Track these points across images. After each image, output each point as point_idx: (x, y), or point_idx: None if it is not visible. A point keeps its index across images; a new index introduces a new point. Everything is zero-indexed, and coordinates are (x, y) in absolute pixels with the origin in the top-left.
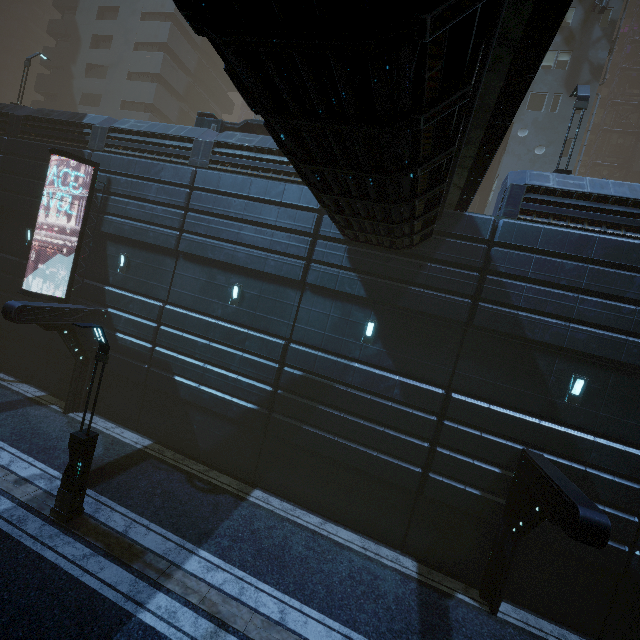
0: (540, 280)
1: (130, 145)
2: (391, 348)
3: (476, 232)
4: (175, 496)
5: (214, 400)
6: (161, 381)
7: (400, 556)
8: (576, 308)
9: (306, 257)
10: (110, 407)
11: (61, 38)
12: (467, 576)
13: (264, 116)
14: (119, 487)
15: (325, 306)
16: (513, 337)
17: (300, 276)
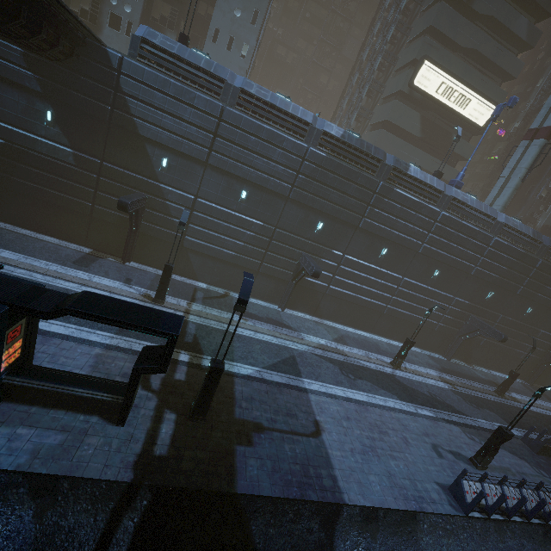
0: (145, 102)
1: None
2: (66, 132)
3: (109, 62)
4: None
5: None
6: None
7: (83, 247)
8: (162, 121)
9: None
10: None
11: None
12: (119, 255)
13: None
14: None
15: (14, 95)
16: (135, 134)
17: None
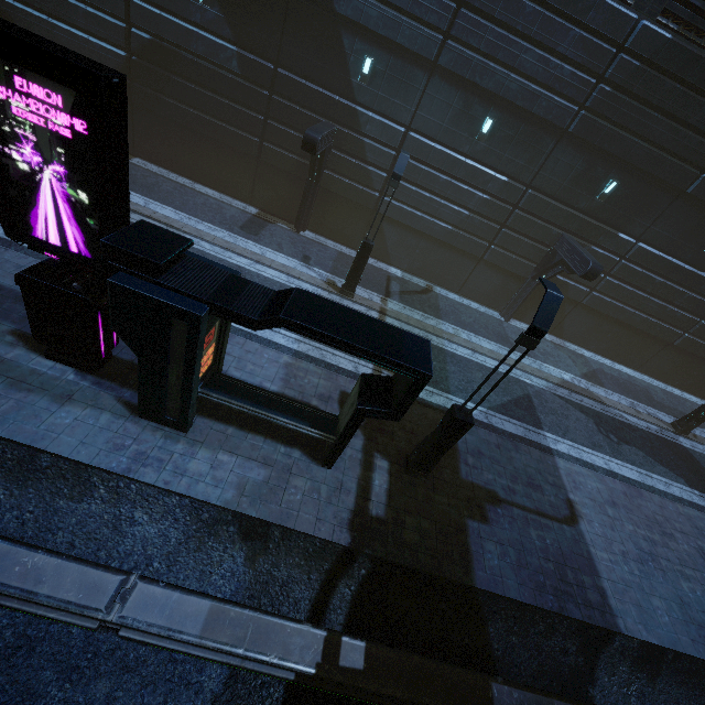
0: None
1: None
2: (228, 14)
3: None
4: None
5: None
6: None
7: (248, 206)
8: None
9: None
10: None
11: None
12: (291, 219)
13: None
14: None
15: None
16: (327, 10)
17: None
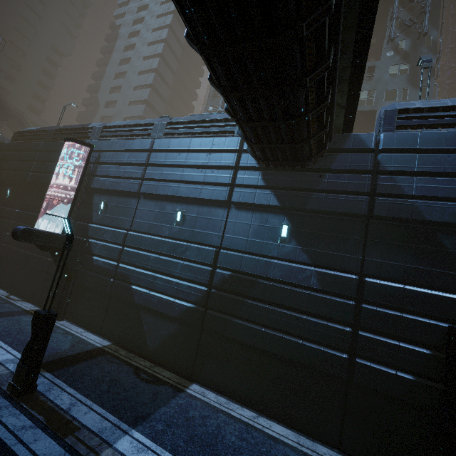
0: (427, 172)
1: (114, 134)
2: (304, 244)
3: (362, 145)
4: (120, 383)
5: (160, 302)
6: (121, 290)
7: (338, 455)
8: None
9: (230, 183)
10: (83, 316)
11: (89, 106)
12: None
13: (179, 6)
14: (74, 373)
15: (247, 218)
16: (413, 222)
17: (226, 197)
